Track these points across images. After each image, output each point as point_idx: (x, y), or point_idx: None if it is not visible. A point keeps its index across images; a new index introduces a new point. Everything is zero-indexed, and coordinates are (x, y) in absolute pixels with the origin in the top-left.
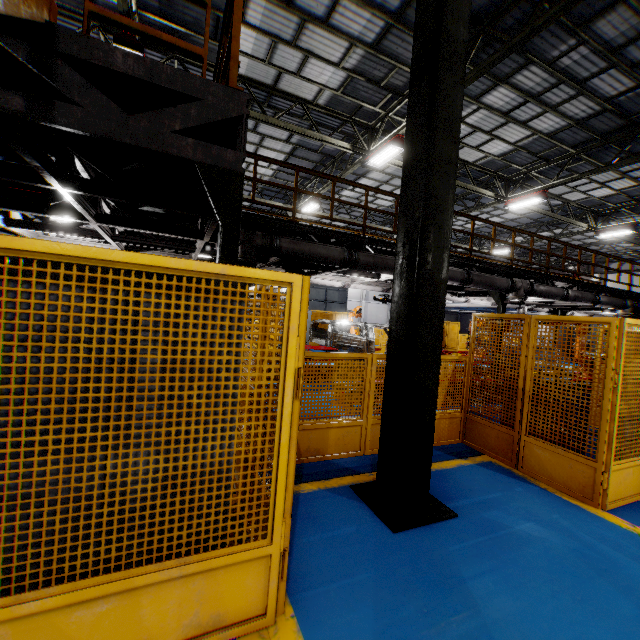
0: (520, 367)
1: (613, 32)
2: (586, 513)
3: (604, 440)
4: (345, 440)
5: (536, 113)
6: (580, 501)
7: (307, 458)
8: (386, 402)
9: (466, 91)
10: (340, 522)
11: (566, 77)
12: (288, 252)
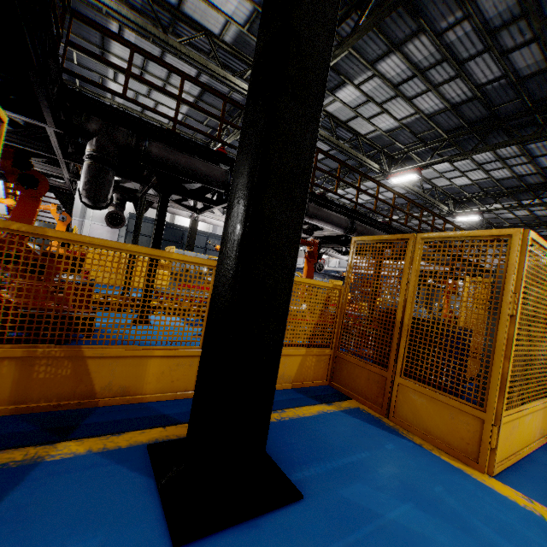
0: (400, 295)
1: (493, 11)
2: (473, 482)
3: (497, 384)
4: (173, 375)
5: (421, 90)
6: (462, 462)
7: (105, 399)
8: (211, 312)
9: (364, 53)
10: (75, 527)
11: (449, 54)
12: (159, 159)
